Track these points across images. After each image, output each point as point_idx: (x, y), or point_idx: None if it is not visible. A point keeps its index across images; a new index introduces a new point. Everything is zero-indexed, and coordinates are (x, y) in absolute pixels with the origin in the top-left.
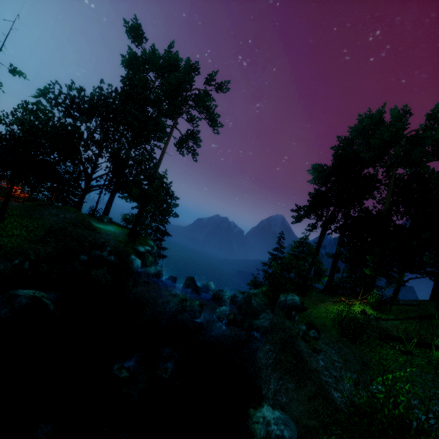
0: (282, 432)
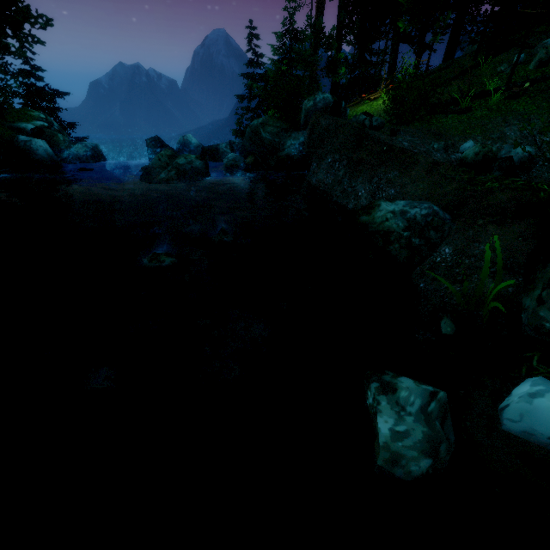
0: (431, 208)
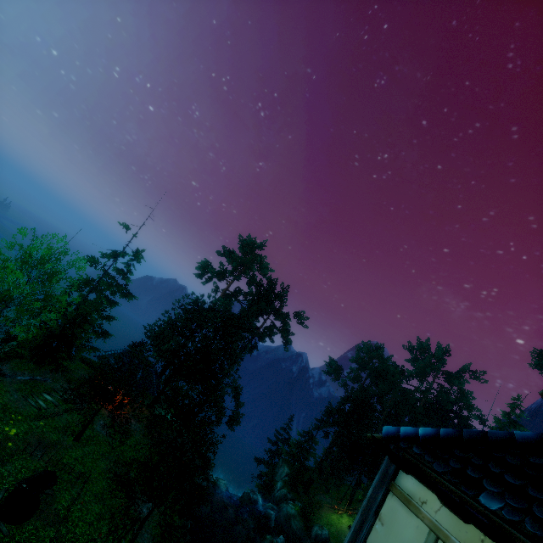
0: None
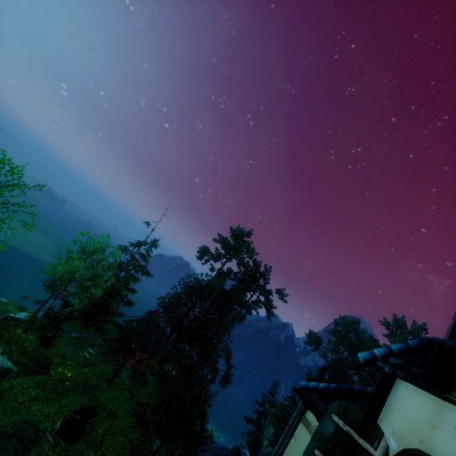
0: None
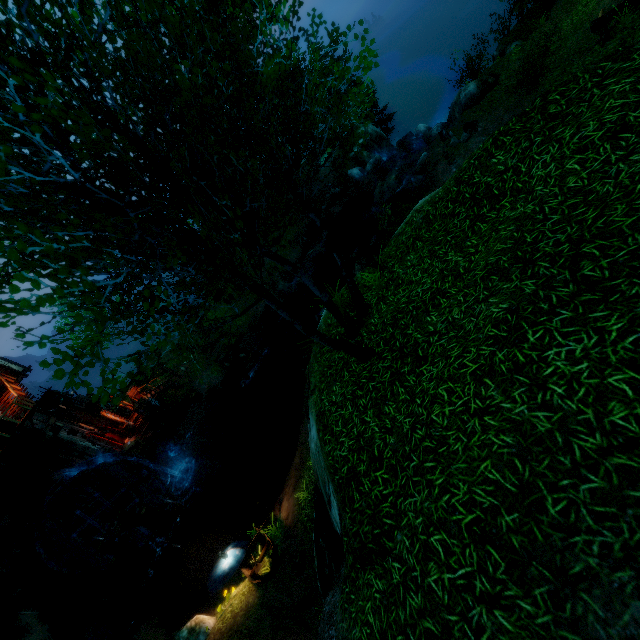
0: None
